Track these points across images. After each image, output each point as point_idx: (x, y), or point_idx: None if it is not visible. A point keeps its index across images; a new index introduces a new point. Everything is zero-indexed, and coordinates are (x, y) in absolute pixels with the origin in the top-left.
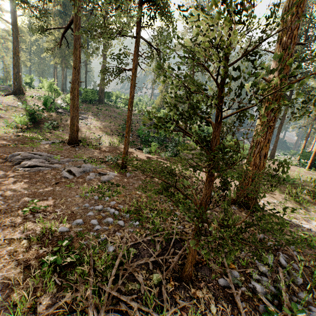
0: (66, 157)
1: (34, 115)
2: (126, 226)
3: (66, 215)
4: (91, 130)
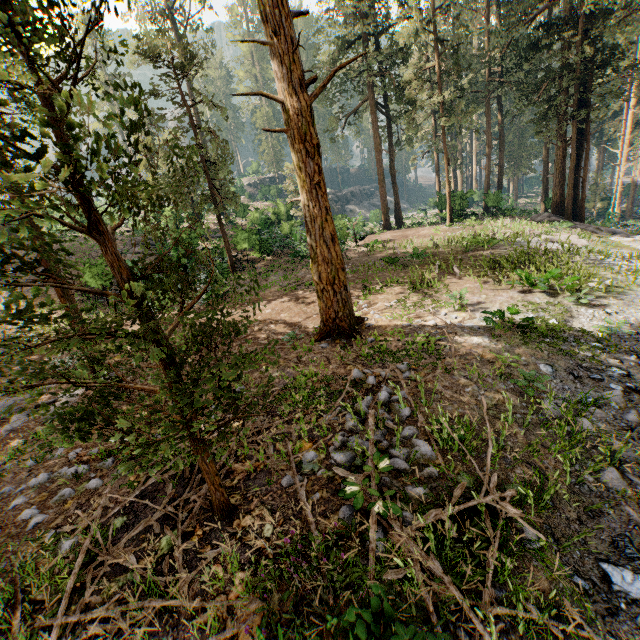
0: None
1: None
2: (106, 485)
3: None
4: None
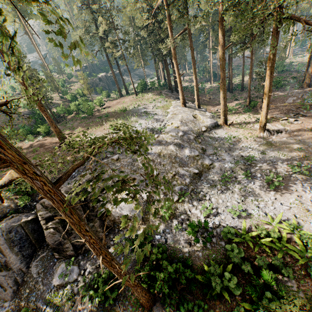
0: None
1: None
2: None
3: None
4: None
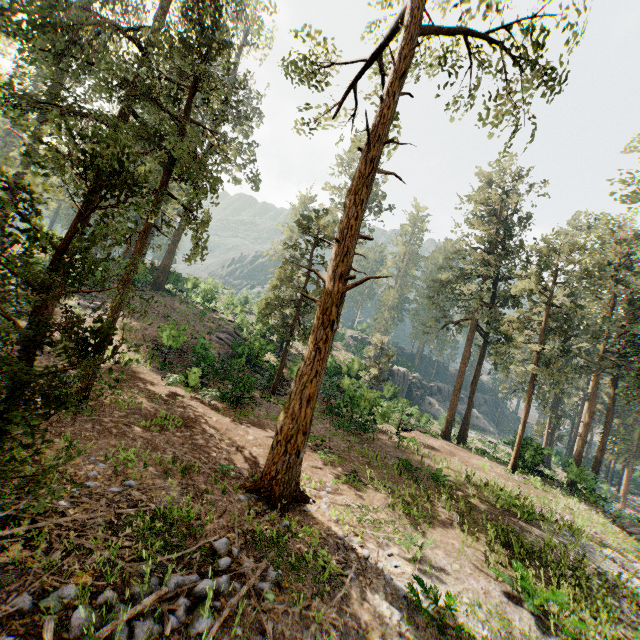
0: None
1: None
2: None
3: None
4: None
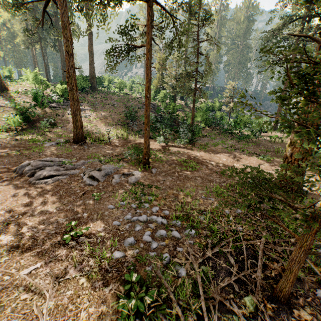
0: (79, 159)
1: (26, 114)
2: (183, 238)
3: (112, 234)
4: (92, 122)
